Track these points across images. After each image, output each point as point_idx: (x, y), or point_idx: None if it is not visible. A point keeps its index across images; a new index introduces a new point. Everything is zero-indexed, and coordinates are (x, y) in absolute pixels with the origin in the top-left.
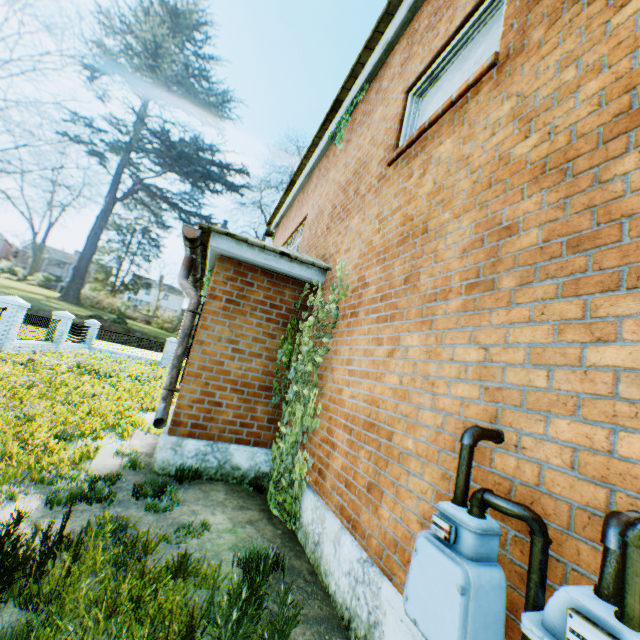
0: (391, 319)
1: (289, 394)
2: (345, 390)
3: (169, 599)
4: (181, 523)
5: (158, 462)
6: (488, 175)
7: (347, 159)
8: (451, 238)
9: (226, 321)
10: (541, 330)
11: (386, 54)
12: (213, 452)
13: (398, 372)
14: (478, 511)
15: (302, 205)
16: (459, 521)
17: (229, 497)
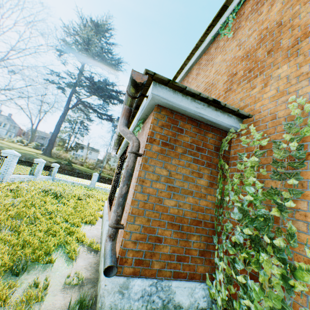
0: None
1: (236, 236)
2: None
3: None
4: None
5: (105, 308)
6: None
7: (239, 40)
8: None
9: (162, 162)
10: None
11: None
12: (157, 292)
13: None
14: None
15: None
16: None
17: None
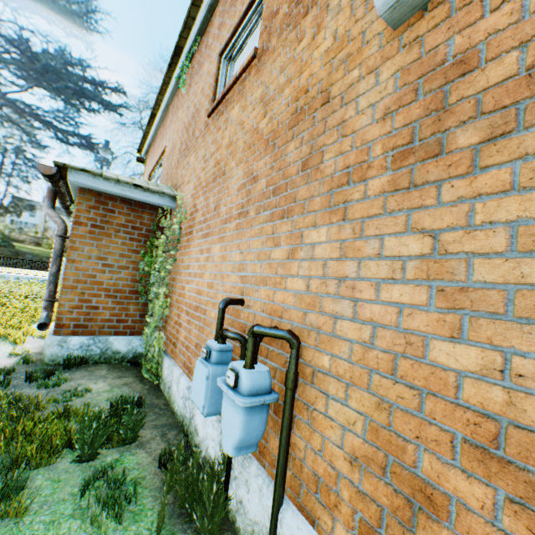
0: (208, 236)
1: (152, 294)
2: (186, 287)
3: (54, 429)
4: (67, 391)
5: (48, 356)
6: (251, 139)
7: (189, 102)
8: (234, 181)
9: (94, 242)
10: (260, 241)
11: (210, 13)
12: (96, 343)
13: (210, 271)
14: (222, 341)
15: (163, 137)
16: (211, 347)
17: (111, 372)
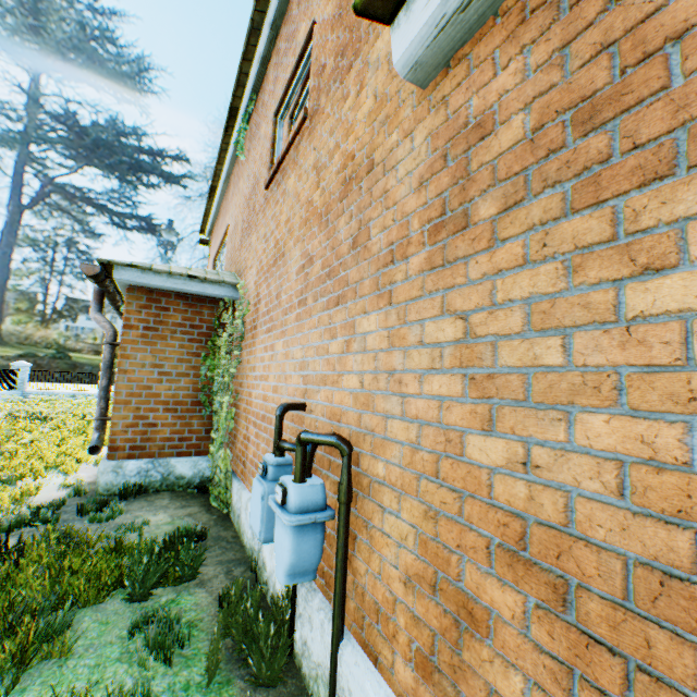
0: (271, 330)
1: (216, 405)
2: (253, 393)
3: (104, 566)
4: (121, 524)
5: (102, 485)
6: (307, 213)
7: (249, 171)
8: (292, 263)
9: (147, 348)
10: (319, 334)
11: (264, 67)
12: (155, 468)
13: (275, 372)
14: (279, 453)
15: (226, 213)
16: (267, 461)
17: (173, 501)
